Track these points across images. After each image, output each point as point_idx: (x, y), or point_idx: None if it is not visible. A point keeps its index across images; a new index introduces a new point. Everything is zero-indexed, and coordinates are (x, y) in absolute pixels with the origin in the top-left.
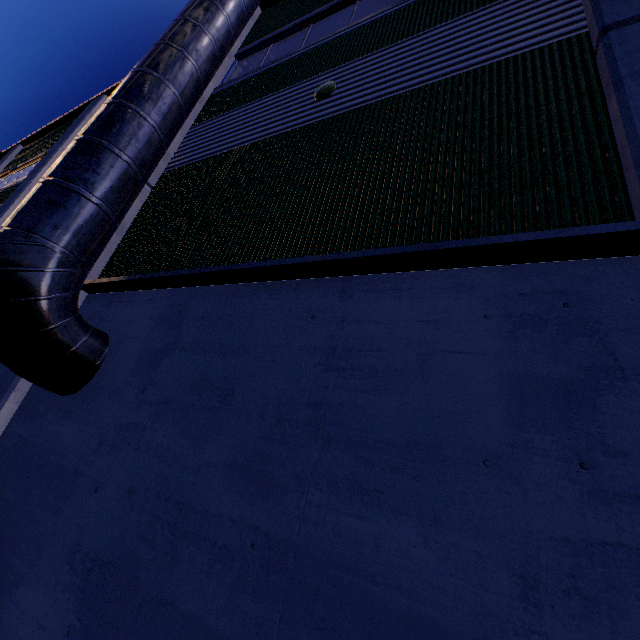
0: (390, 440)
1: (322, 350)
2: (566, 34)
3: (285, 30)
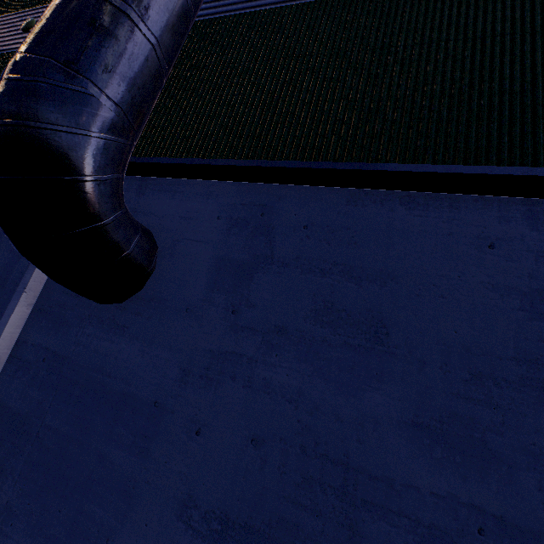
0: None
1: (520, 291)
2: None
3: None
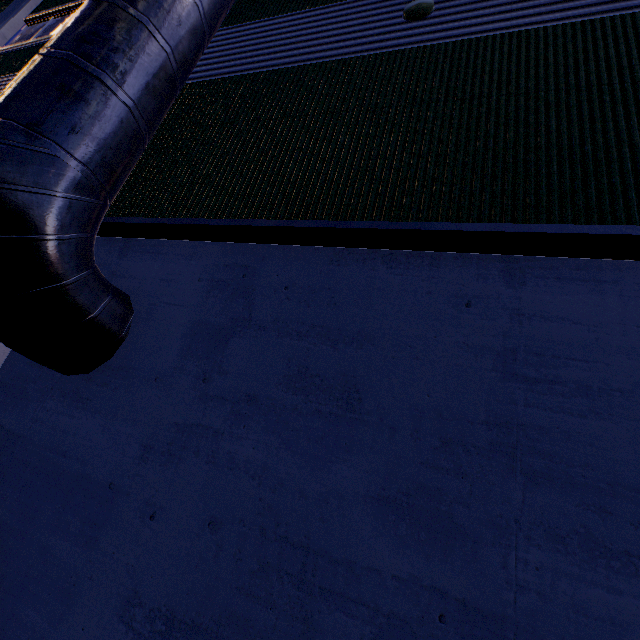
0: (634, 485)
1: (494, 351)
2: None
3: None
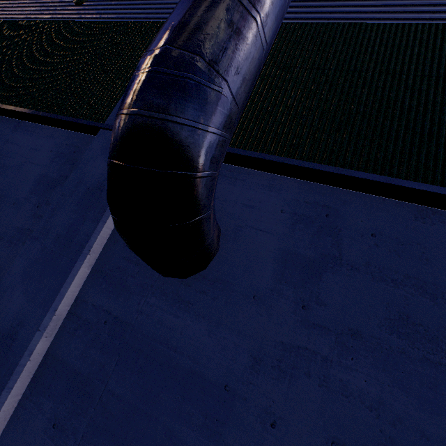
0: None
1: None
2: None
3: None
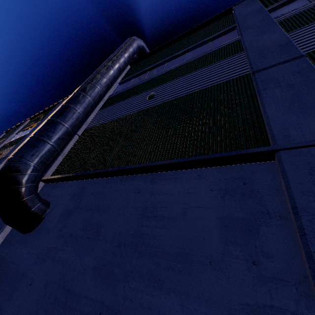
0: (168, 252)
1: (141, 207)
2: (242, 73)
3: (138, 73)
